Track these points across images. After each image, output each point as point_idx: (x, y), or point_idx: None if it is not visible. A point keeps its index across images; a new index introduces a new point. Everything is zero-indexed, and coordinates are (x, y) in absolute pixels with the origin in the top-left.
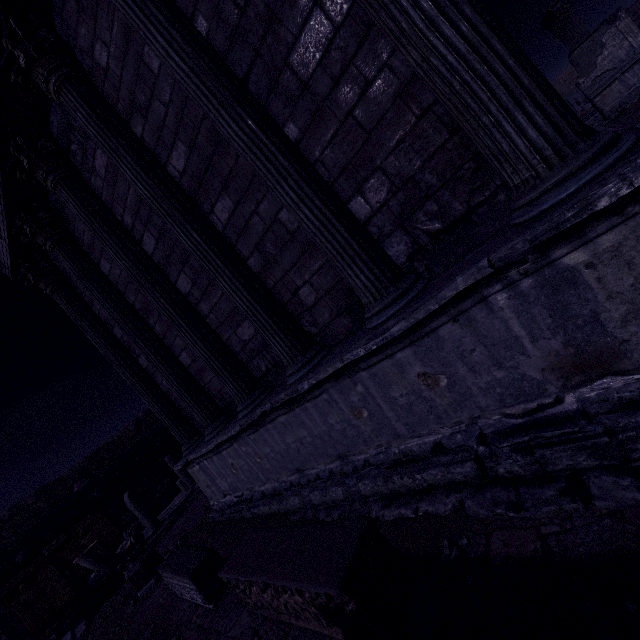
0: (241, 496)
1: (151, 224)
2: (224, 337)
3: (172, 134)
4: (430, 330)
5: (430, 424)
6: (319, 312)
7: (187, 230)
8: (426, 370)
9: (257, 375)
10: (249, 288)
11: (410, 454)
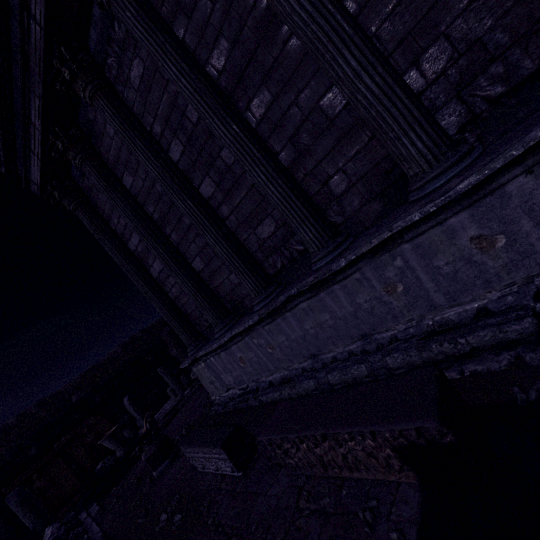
0: (246, 388)
1: (181, 130)
2: (242, 238)
3: (216, 31)
4: (496, 187)
5: (475, 290)
6: (348, 200)
7: (227, 122)
8: (482, 232)
9: (271, 272)
10: (283, 177)
11: (447, 324)
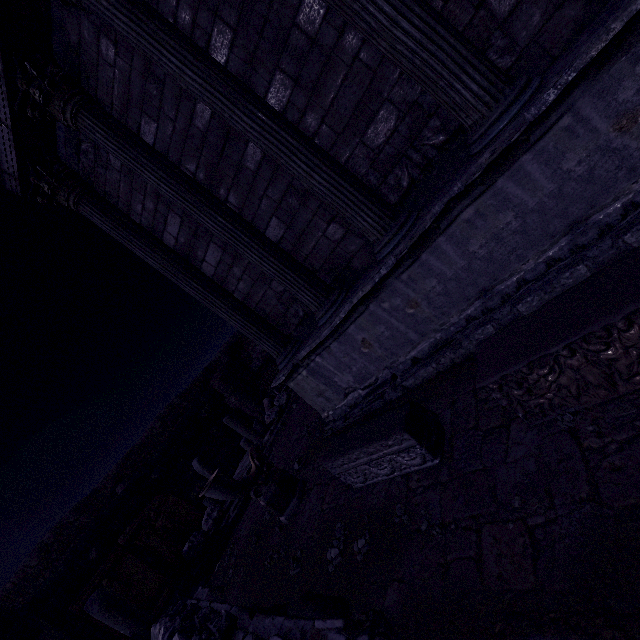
0: (374, 383)
1: (225, 2)
2: (342, 159)
3: None
4: None
5: None
6: (522, 19)
7: None
8: None
9: (393, 200)
10: (419, 2)
11: None
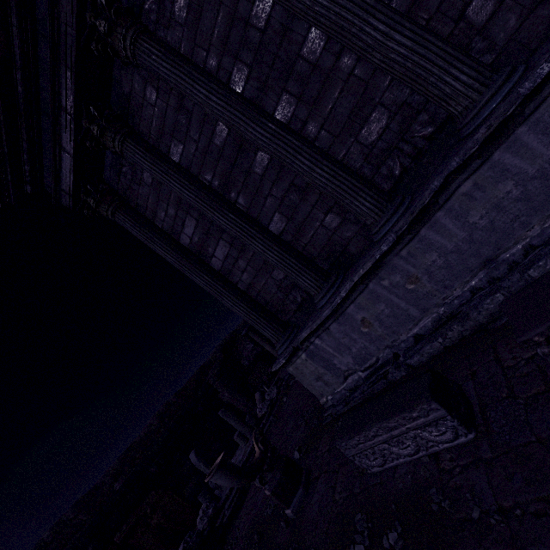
0: (375, 363)
1: (244, 48)
2: (339, 157)
3: None
4: None
5: None
6: (499, 24)
7: None
8: None
9: (386, 188)
10: (408, 20)
11: None
